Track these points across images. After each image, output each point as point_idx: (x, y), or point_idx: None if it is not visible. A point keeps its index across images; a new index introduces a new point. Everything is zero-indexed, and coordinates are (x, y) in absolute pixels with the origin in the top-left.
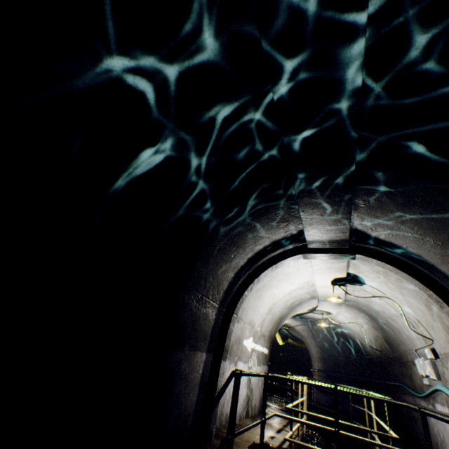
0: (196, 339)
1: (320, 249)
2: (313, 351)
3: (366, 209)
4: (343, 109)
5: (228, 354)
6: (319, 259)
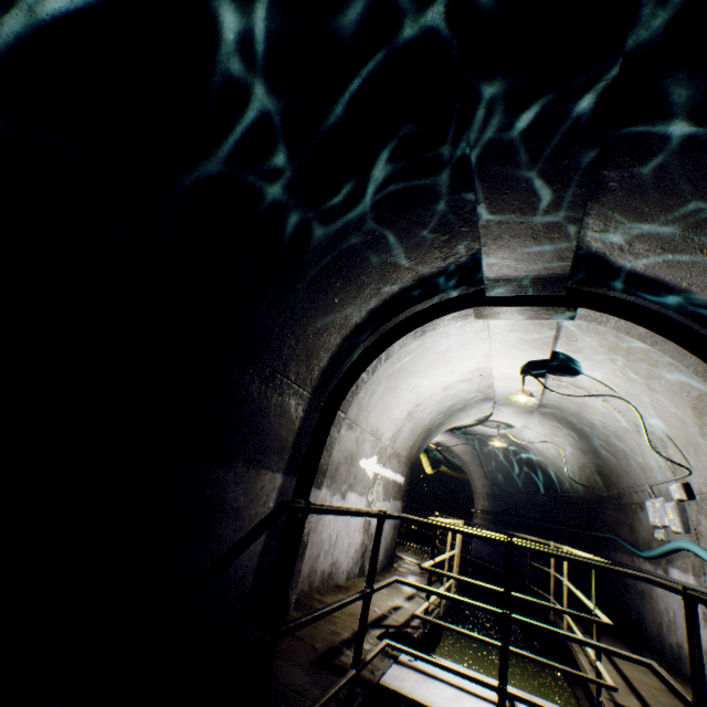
0: (260, 450)
1: (509, 298)
2: (477, 483)
3: (621, 195)
4: None
5: (329, 480)
6: (505, 319)
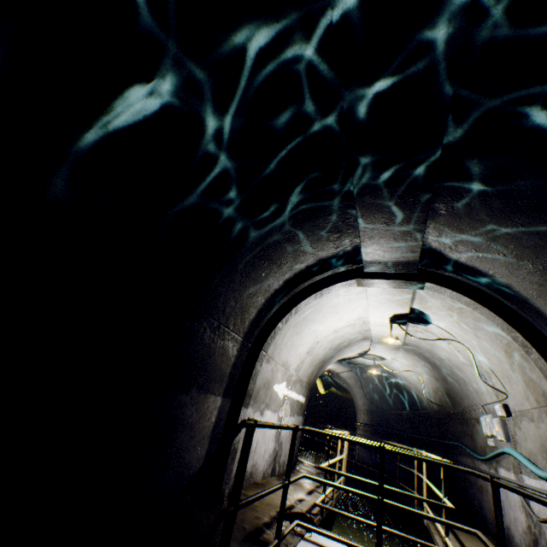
0: (208, 380)
1: (379, 273)
2: (359, 402)
3: (447, 218)
4: (437, 41)
5: (252, 401)
6: (377, 287)
